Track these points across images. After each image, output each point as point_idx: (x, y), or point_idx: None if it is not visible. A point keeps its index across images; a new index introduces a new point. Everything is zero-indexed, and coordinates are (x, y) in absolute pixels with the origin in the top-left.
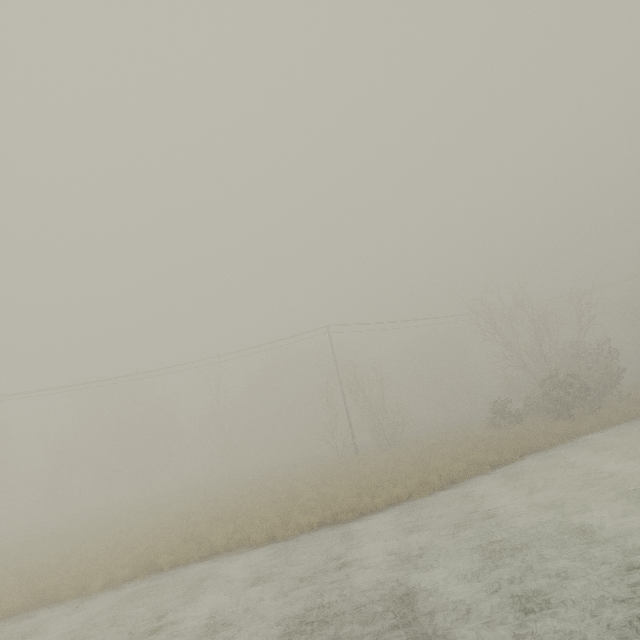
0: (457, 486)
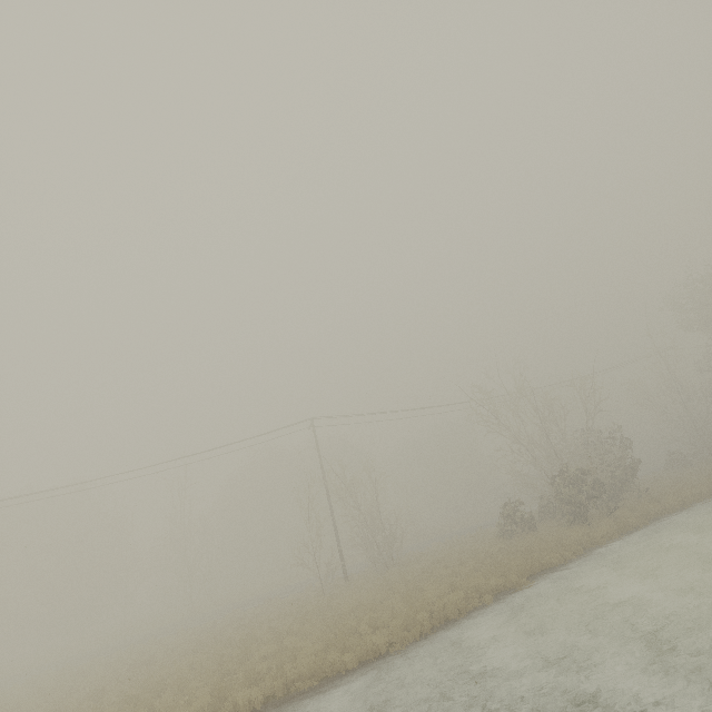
0: (451, 627)
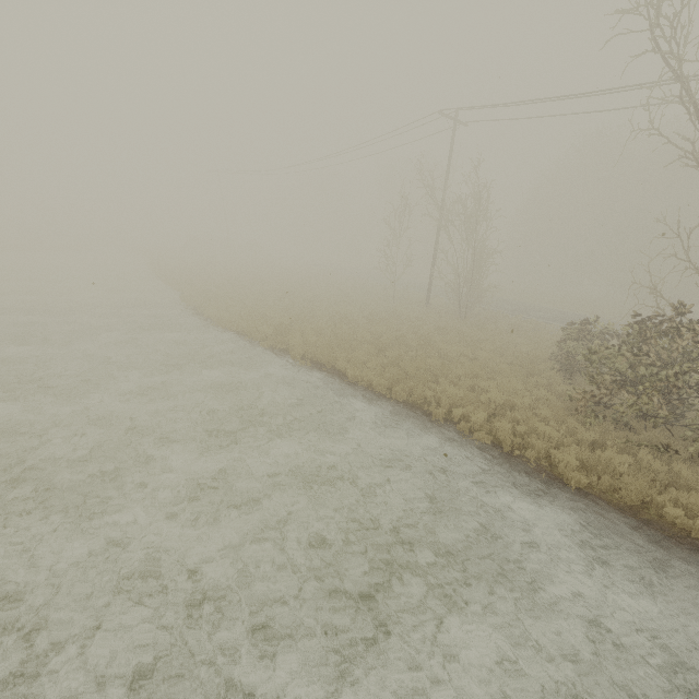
0: (235, 336)
